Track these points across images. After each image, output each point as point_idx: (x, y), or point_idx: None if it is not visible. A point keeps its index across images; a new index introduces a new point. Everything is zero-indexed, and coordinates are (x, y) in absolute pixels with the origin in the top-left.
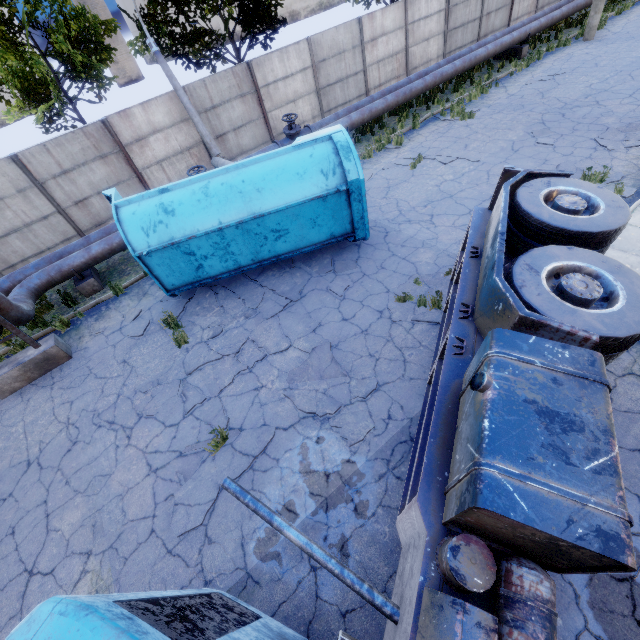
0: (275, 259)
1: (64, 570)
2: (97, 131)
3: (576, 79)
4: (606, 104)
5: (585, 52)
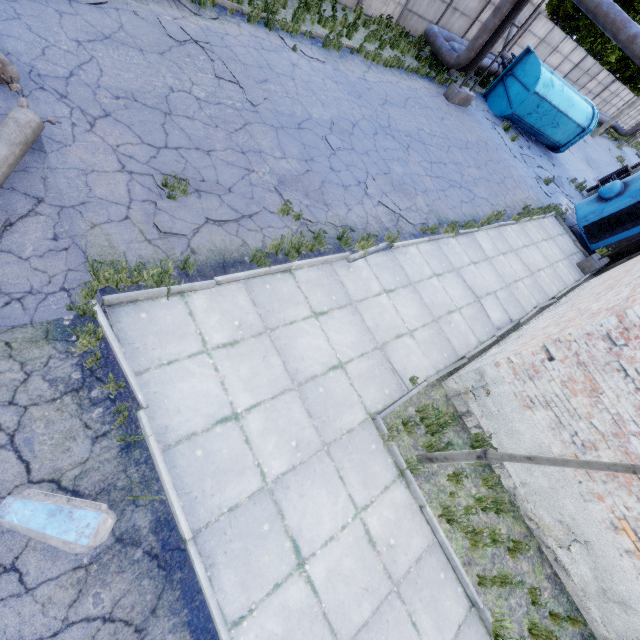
0: (542, 134)
1: (523, 185)
2: None
3: (592, 151)
4: (602, 169)
5: (592, 142)
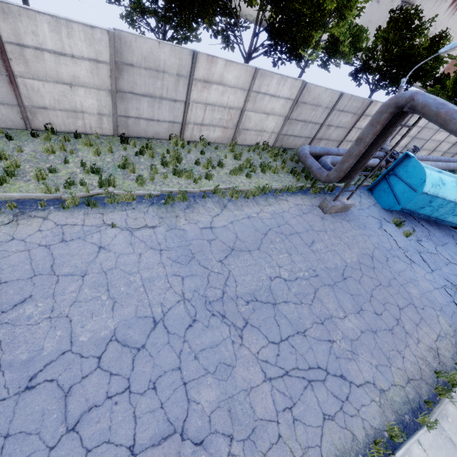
0: (442, 221)
1: (428, 310)
2: (366, 103)
3: None
4: None
5: None
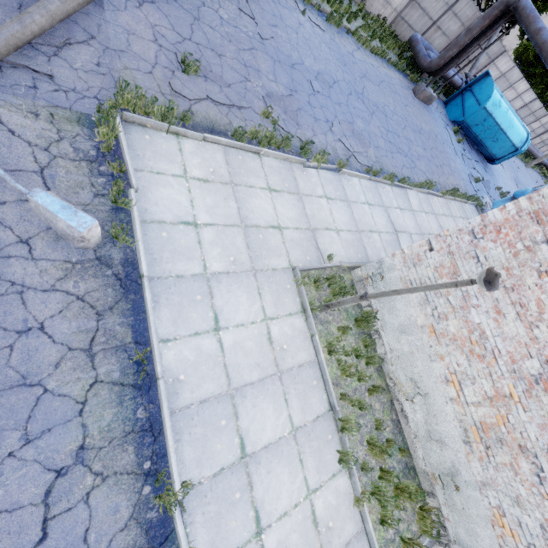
0: (483, 145)
1: (456, 175)
2: (476, 16)
3: (522, 176)
4: None
5: (524, 170)
